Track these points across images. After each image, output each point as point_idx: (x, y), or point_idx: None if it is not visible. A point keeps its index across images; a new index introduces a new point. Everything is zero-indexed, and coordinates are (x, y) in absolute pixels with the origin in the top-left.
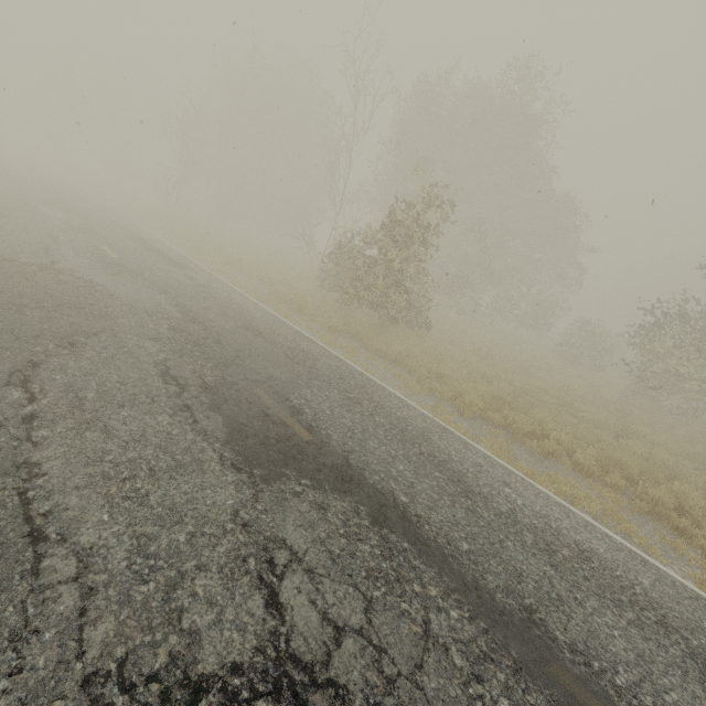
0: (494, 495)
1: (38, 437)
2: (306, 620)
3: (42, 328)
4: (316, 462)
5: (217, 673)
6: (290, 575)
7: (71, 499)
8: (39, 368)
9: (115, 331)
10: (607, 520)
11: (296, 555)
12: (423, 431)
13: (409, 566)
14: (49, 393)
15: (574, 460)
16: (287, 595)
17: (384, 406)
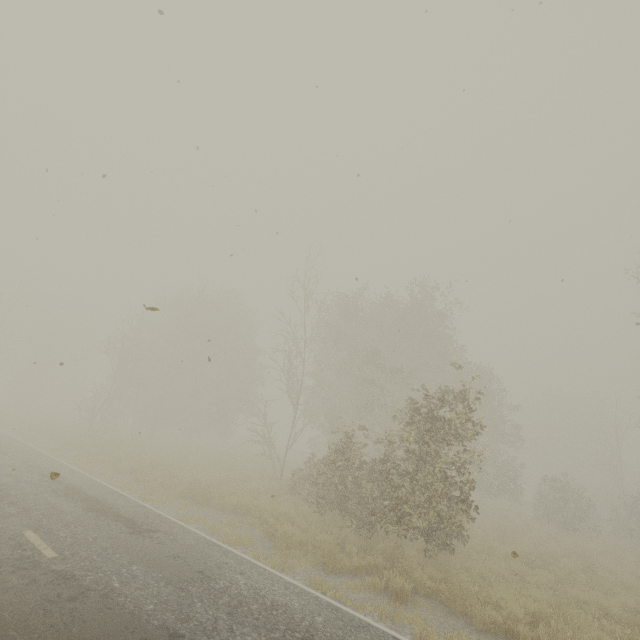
0: None
1: None
2: None
3: None
4: None
5: None
6: None
7: None
8: None
9: None
10: None
11: None
12: None
13: None
14: None
15: None
16: None
17: None
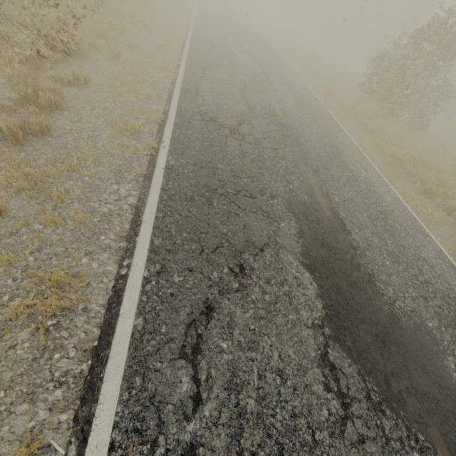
0: (351, 165)
1: (202, 81)
2: (244, 130)
3: (212, 61)
4: (276, 119)
5: (221, 122)
6: (247, 125)
7: (205, 92)
8: (207, 69)
9: (233, 68)
10: (422, 215)
11: (251, 124)
12: (342, 143)
13: (284, 144)
14: (208, 74)
15: (444, 202)
16: (243, 126)
17: (331, 130)
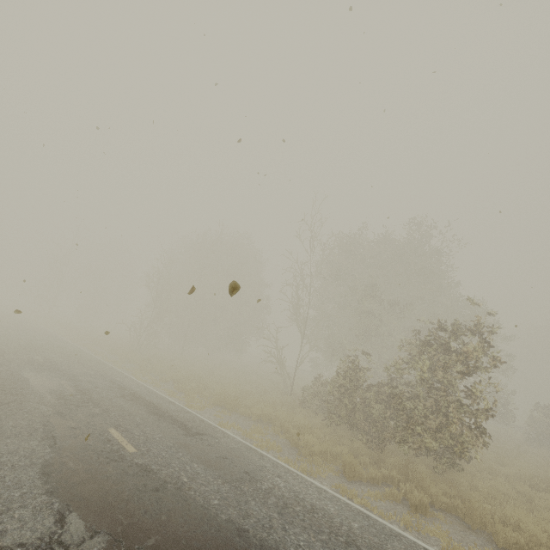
0: None
1: None
2: None
3: None
4: None
5: None
6: None
7: None
8: None
9: None
10: None
11: None
12: None
13: None
14: None
15: None
16: None
17: None
